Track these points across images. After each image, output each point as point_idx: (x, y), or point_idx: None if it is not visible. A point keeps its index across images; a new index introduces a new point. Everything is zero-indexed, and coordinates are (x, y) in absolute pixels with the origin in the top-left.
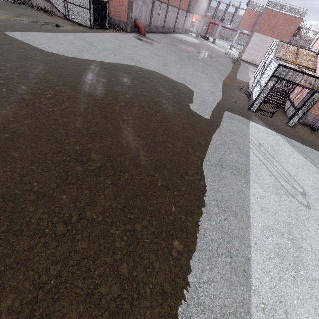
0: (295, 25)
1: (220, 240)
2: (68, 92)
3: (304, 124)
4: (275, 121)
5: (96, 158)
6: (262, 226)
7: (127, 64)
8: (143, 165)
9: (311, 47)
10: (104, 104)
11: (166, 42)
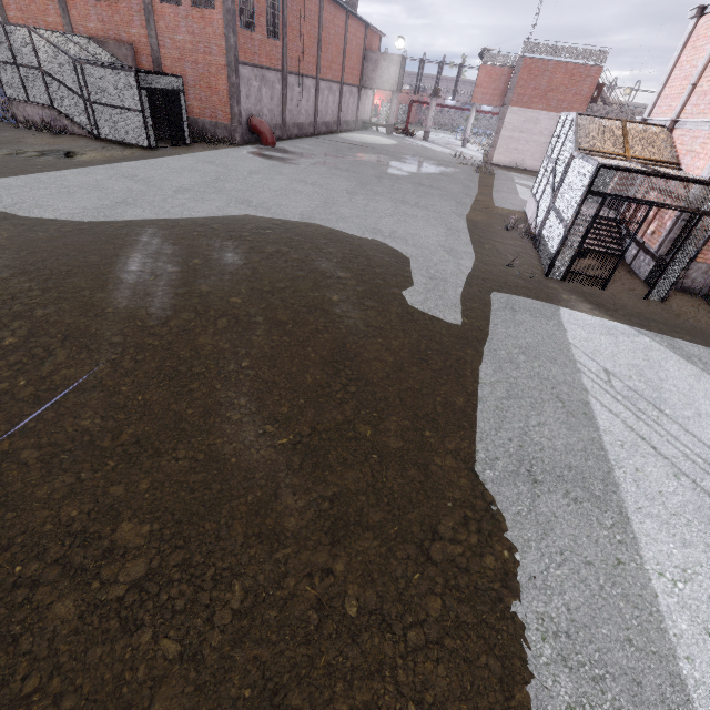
0: (591, 80)
1: None
2: (68, 320)
3: (687, 291)
4: (618, 297)
5: (136, 539)
6: None
7: (236, 215)
8: (293, 529)
9: (648, 116)
10: (170, 337)
11: (325, 153)
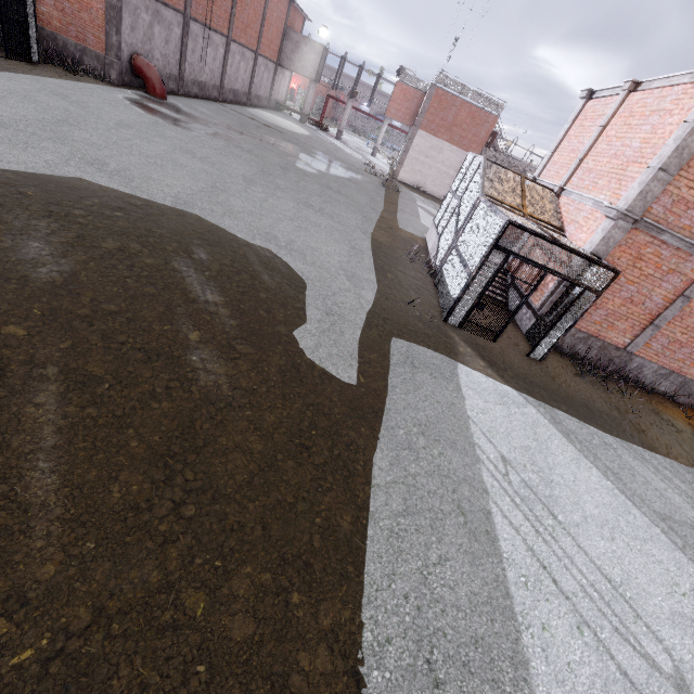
0: (488, 127)
1: None
2: None
3: (558, 350)
4: (506, 353)
5: None
6: None
7: (75, 179)
8: None
9: (538, 176)
10: None
11: (227, 124)
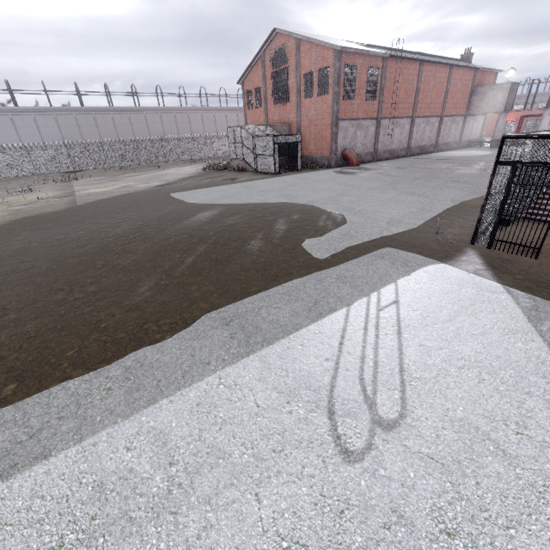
0: None
1: (55, 410)
2: (151, 233)
3: None
4: (545, 266)
5: (90, 291)
6: (153, 427)
7: (271, 201)
8: (124, 304)
9: None
10: (172, 242)
11: (394, 167)
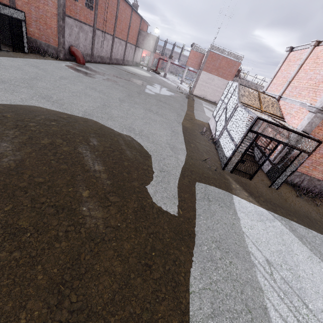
0: (236, 67)
1: None
2: None
3: (285, 182)
4: (258, 186)
5: None
6: None
7: (34, 106)
8: None
9: (265, 90)
10: None
11: (112, 74)
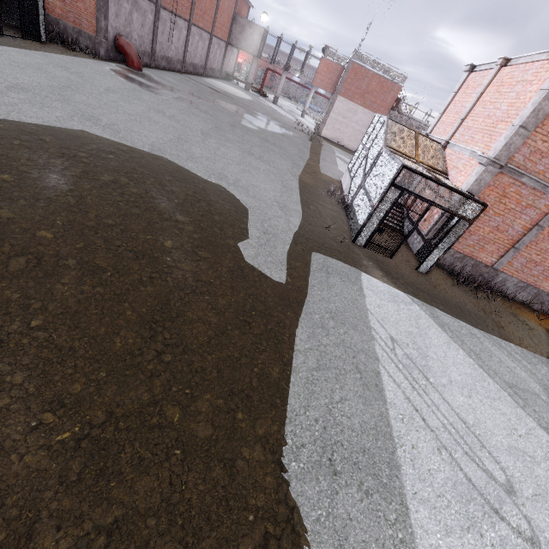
0: (394, 94)
1: None
2: None
3: (440, 267)
4: (399, 267)
5: None
6: None
7: (78, 130)
8: None
9: (430, 132)
10: None
11: (188, 91)
